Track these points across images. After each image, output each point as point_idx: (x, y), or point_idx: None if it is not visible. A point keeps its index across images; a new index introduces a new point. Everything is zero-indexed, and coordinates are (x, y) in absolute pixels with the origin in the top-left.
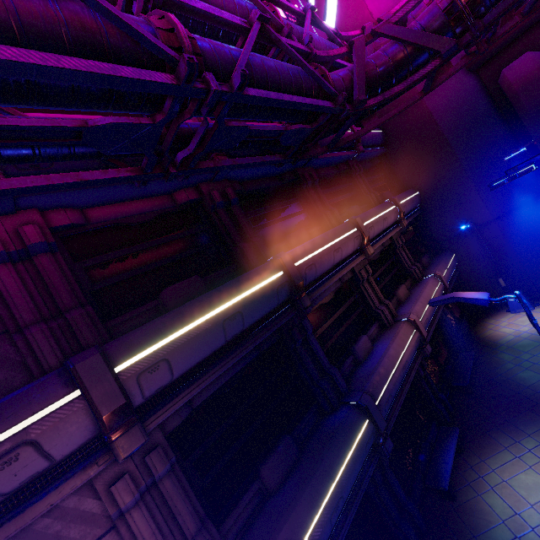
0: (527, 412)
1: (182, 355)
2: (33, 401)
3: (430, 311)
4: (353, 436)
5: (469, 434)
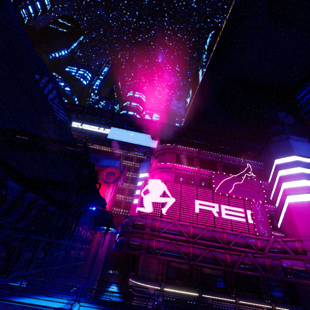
0: None
1: (172, 294)
2: (156, 285)
3: None
4: None
5: None
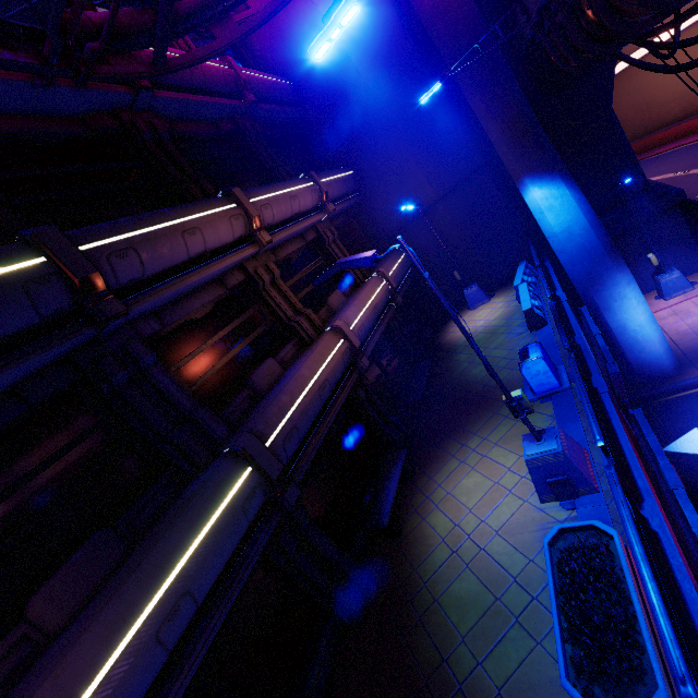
0: (475, 409)
1: None
2: None
3: (368, 316)
4: (219, 497)
5: (421, 453)
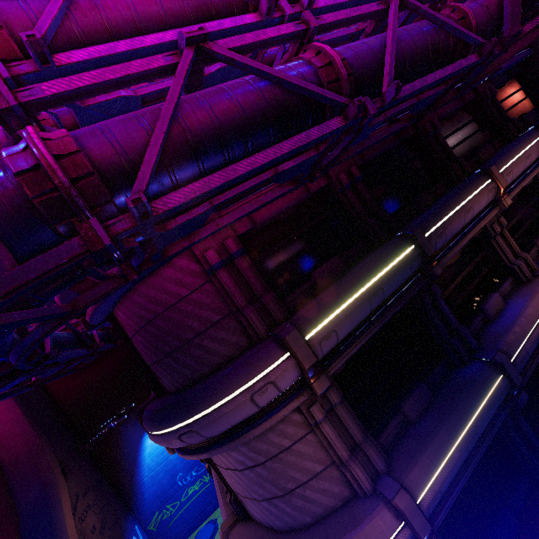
0: None
1: (344, 326)
2: (266, 358)
3: None
4: (487, 388)
5: None
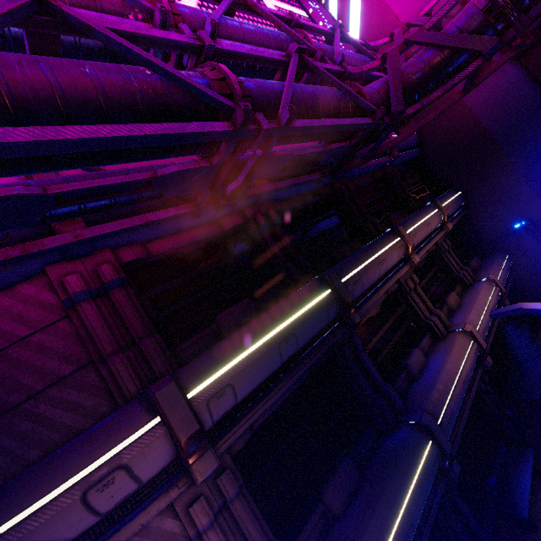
0: None
1: (244, 379)
2: (122, 427)
3: (487, 320)
4: (417, 459)
5: None
